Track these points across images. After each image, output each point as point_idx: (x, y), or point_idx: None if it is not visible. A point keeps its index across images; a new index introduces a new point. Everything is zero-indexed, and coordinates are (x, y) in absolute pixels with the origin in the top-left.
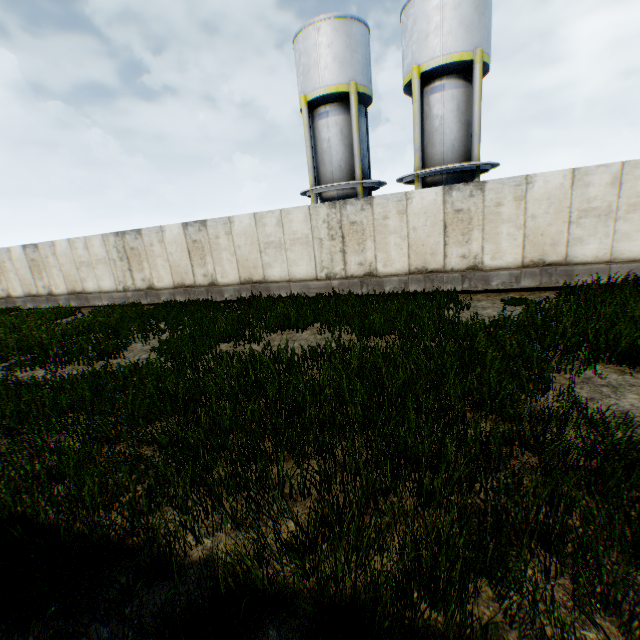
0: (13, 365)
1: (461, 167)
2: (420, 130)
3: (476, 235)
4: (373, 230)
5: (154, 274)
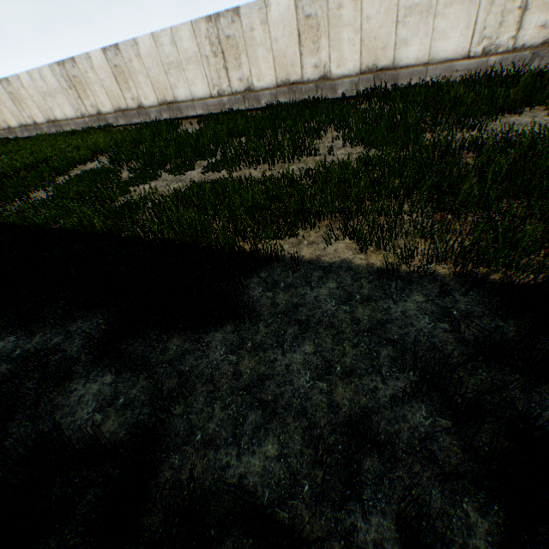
0: (212, 167)
1: None
2: None
3: None
4: None
5: (253, 71)
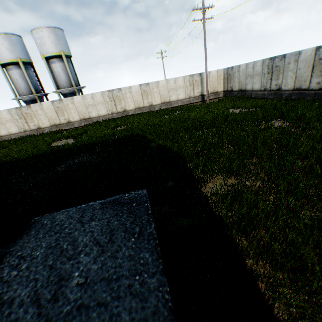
0: None
1: (70, 89)
2: (52, 76)
3: (66, 113)
4: (35, 115)
5: None
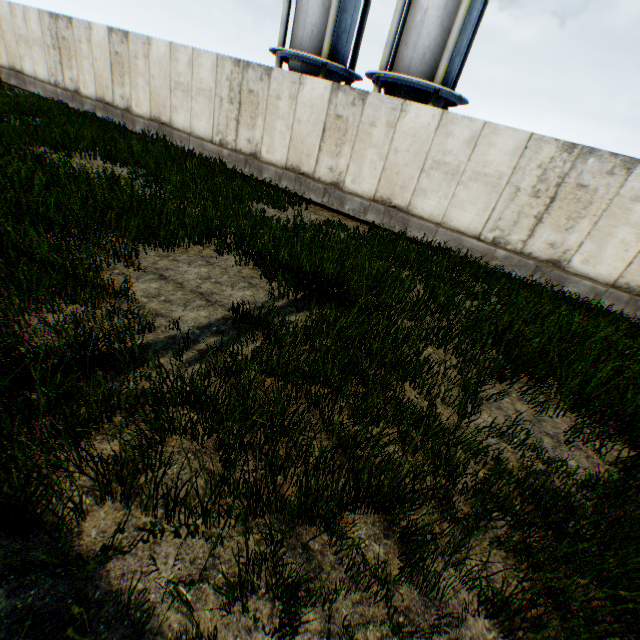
0: None
1: (418, 84)
2: (399, 20)
3: (347, 151)
4: (266, 108)
5: (81, 78)
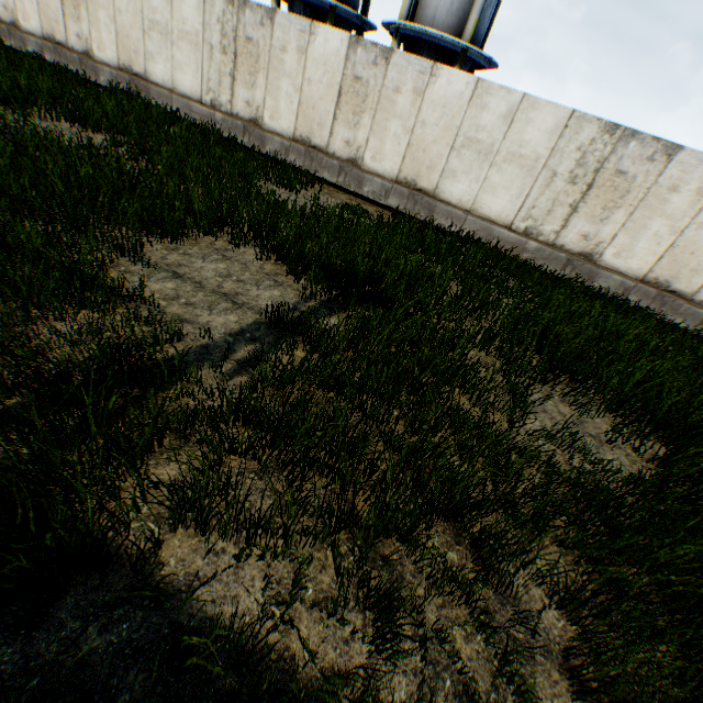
0: None
1: (444, 41)
2: None
3: (366, 121)
4: (268, 62)
5: (19, 6)
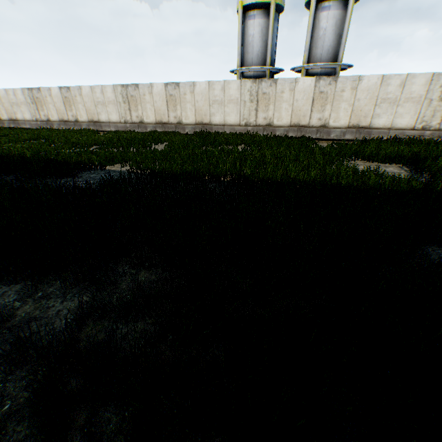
0: (99, 147)
1: (330, 65)
2: (310, 37)
3: (328, 107)
4: (274, 99)
5: (144, 114)
